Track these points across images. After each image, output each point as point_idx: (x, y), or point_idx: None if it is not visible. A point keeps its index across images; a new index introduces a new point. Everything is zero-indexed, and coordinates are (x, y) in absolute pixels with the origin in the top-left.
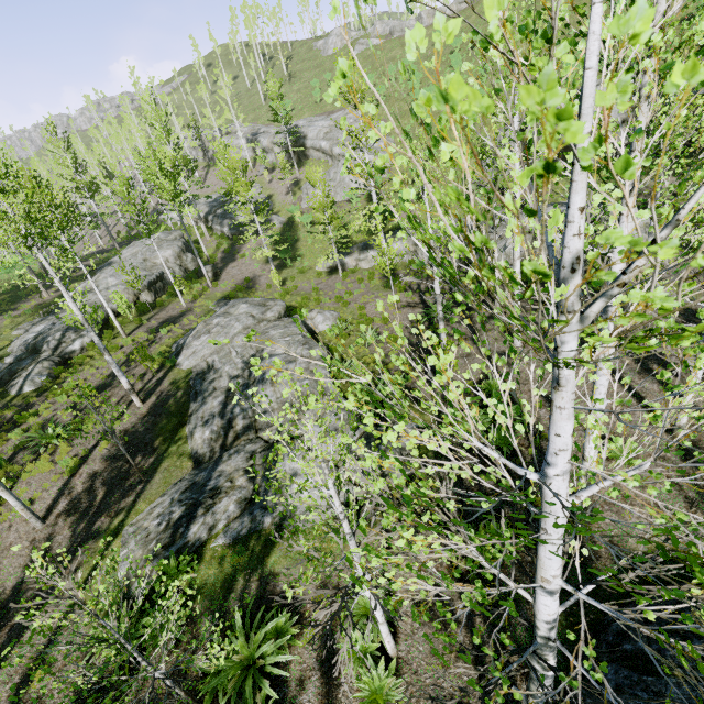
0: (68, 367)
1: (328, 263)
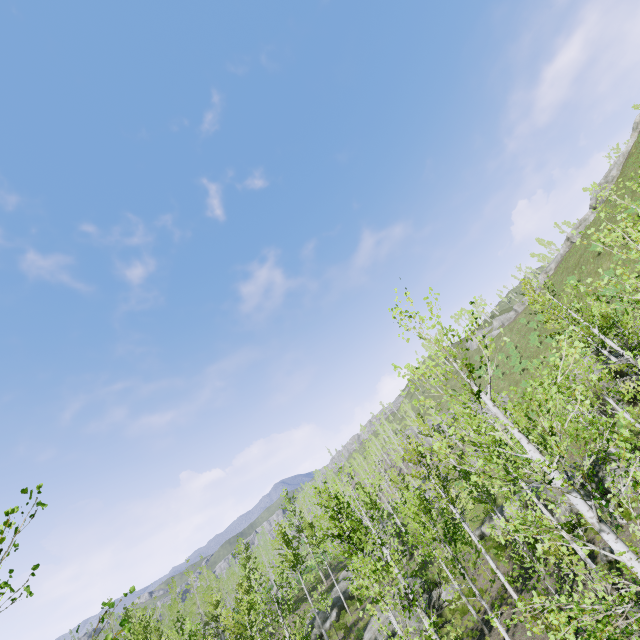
0: (323, 639)
1: (476, 532)
